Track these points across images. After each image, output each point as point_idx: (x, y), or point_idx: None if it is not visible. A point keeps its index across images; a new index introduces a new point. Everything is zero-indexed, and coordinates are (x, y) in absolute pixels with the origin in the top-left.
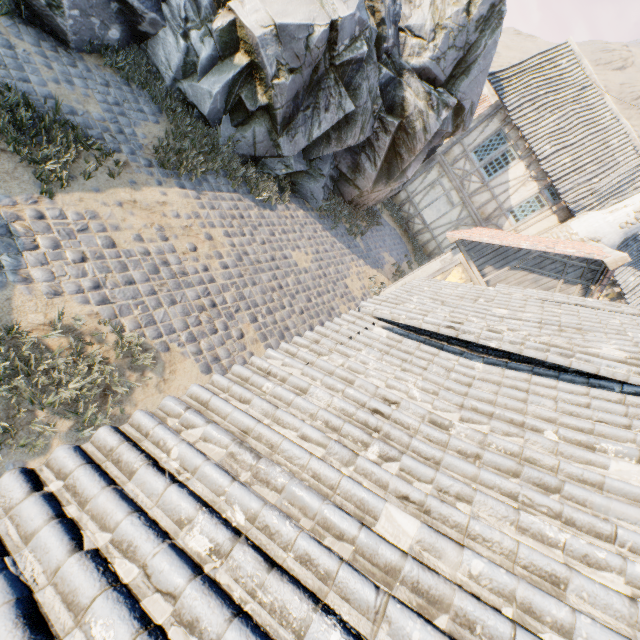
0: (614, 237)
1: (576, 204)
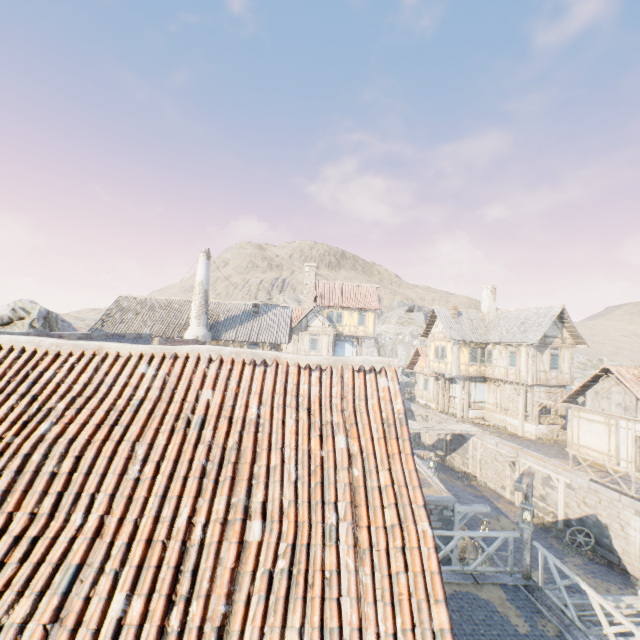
0: (201, 330)
1: (180, 334)
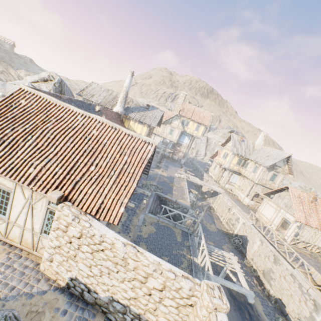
0: (121, 109)
1: (112, 108)
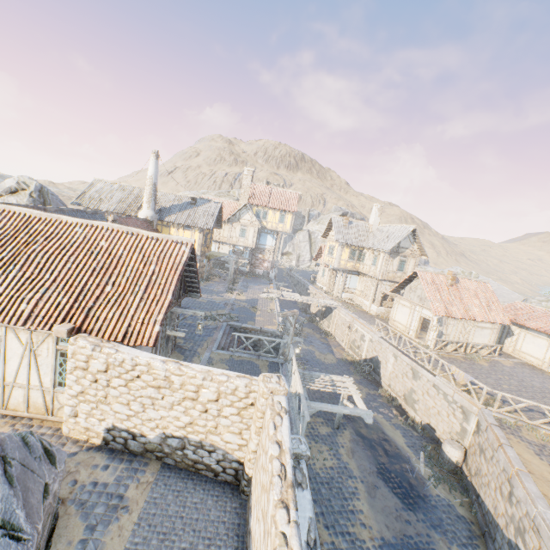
0: (150, 213)
1: (136, 213)
